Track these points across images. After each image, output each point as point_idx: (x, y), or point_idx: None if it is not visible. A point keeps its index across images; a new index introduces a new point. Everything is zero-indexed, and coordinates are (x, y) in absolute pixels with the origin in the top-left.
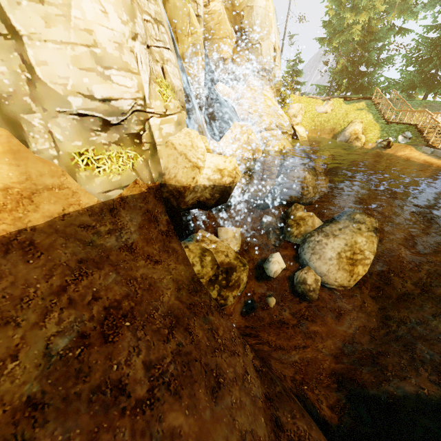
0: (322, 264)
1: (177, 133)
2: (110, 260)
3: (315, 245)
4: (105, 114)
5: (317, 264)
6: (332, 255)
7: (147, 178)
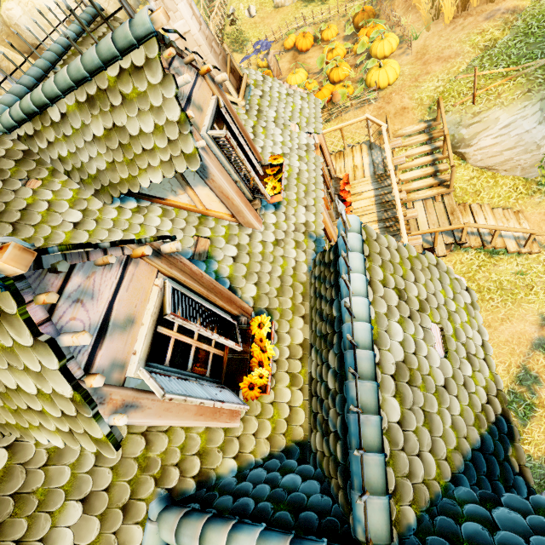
0: None
1: None
2: None
3: None
4: None
5: None
6: None
7: None
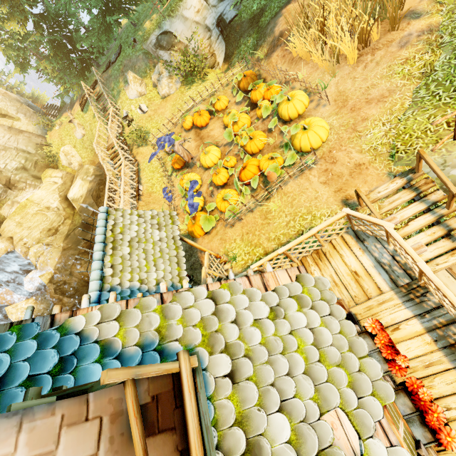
0: None
1: None
2: None
3: None
4: None
5: None
6: None
7: None
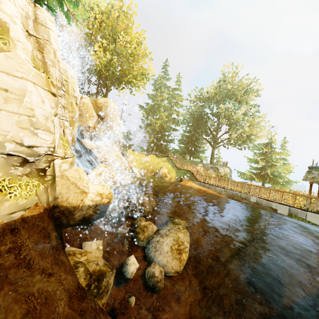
0: (163, 258)
1: (69, 169)
2: (9, 279)
3: (156, 244)
4: (27, 155)
5: (160, 258)
6: (167, 249)
7: (44, 201)
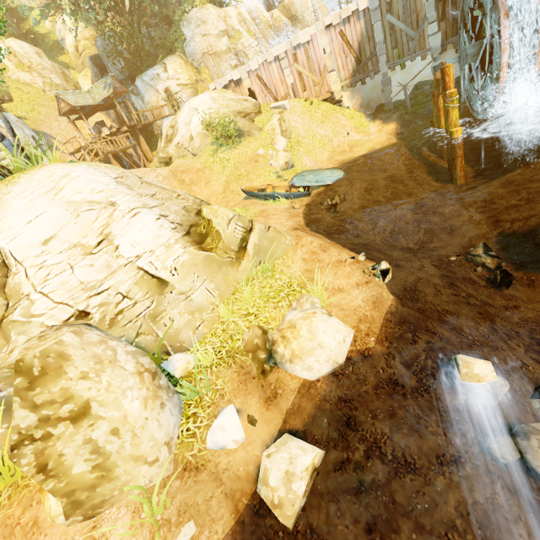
0: None
1: None
2: None
3: None
4: None
5: None
6: None
7: None
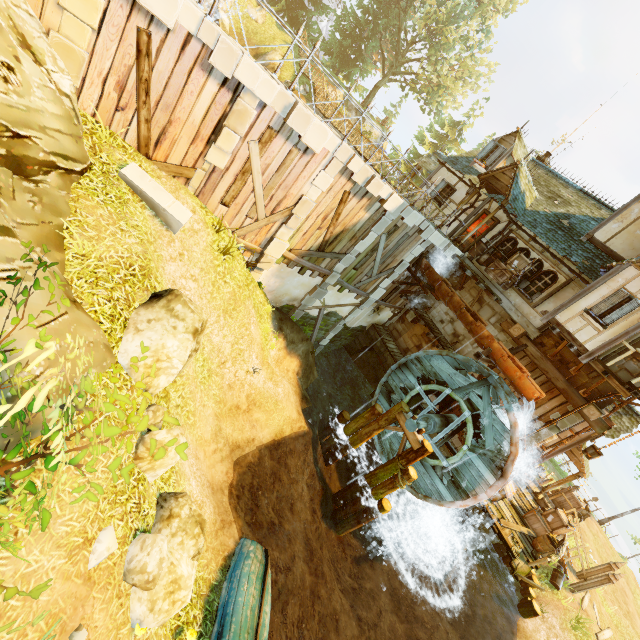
0: None
1: None
2: None
3: None
4: None
5: None
6: None
7: None
